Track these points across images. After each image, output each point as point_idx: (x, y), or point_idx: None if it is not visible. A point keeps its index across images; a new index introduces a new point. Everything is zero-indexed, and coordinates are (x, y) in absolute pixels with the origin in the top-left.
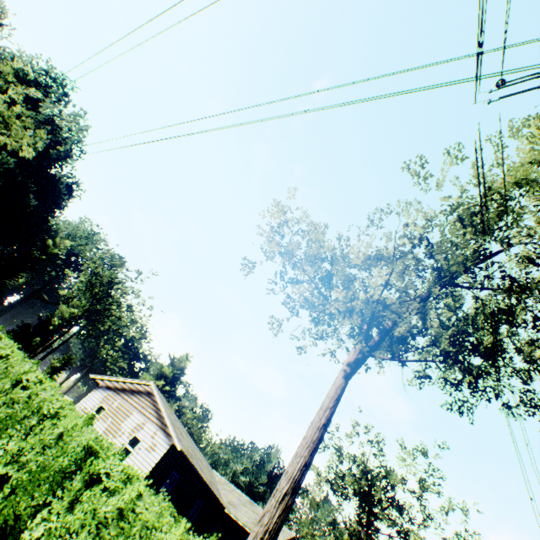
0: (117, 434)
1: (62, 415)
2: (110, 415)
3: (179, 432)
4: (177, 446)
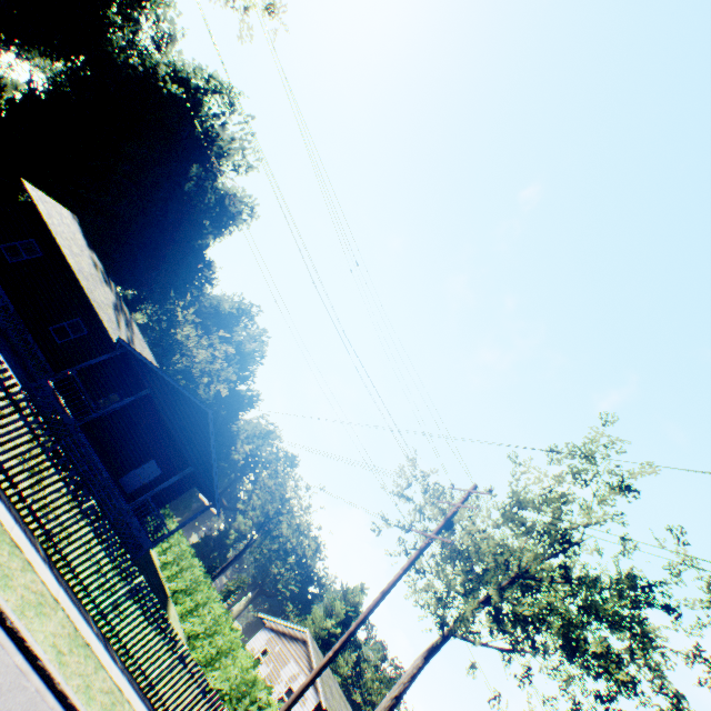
0: (277, 680)
1: (242, 658)
2: (272, 659)
3: (328, 689)
4: (322, 704)
